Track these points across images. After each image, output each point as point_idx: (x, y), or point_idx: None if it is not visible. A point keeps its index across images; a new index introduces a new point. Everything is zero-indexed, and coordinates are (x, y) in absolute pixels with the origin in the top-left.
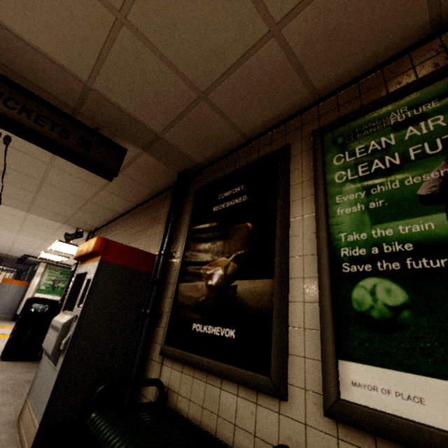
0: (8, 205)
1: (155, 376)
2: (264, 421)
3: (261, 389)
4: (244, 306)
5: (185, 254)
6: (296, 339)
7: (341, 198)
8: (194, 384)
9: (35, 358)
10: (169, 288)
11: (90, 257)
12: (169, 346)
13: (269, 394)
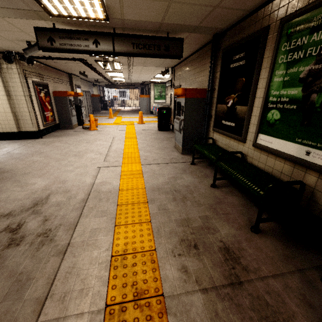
0: (135, 66)
1: (211, 137)
2: (239, 148)
3: (239, 140)
4: (238, 116)
5: (218, 90)
6: (251, 127)
7: (277, 72)
8: (223, 139)
9: (168, 130)
10: (213, 106)
11: (180, 96)
12: (215, 128)
13: (241, 141)
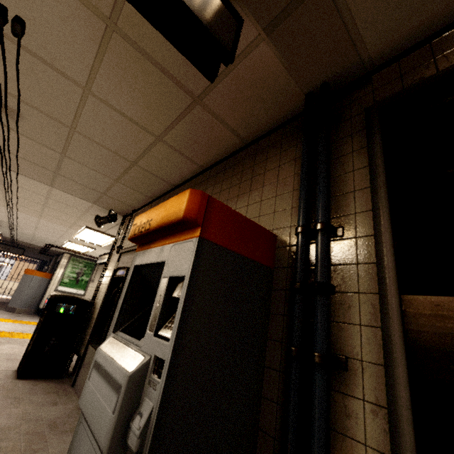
0: (27, 175)
1: None
2: None
3: None
4: None
5: (392, 228)
6: None
7: None
8: None
9: (60, 374)
10: (350, 301)
11: (166, 235)
12: None
13: None
